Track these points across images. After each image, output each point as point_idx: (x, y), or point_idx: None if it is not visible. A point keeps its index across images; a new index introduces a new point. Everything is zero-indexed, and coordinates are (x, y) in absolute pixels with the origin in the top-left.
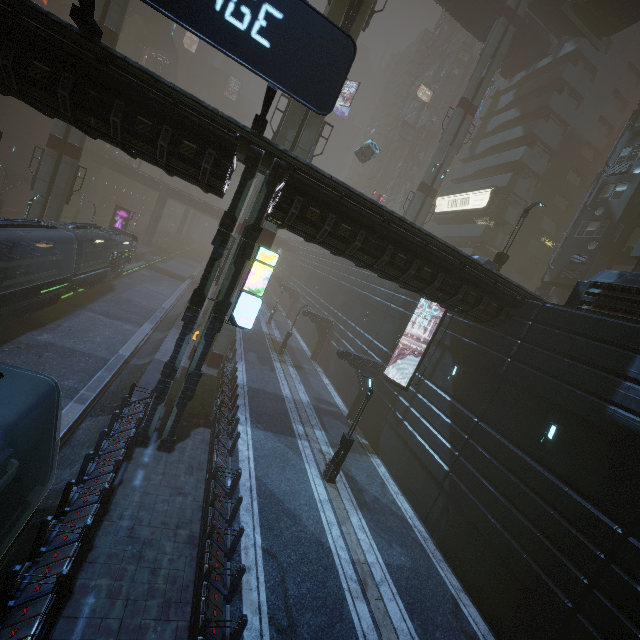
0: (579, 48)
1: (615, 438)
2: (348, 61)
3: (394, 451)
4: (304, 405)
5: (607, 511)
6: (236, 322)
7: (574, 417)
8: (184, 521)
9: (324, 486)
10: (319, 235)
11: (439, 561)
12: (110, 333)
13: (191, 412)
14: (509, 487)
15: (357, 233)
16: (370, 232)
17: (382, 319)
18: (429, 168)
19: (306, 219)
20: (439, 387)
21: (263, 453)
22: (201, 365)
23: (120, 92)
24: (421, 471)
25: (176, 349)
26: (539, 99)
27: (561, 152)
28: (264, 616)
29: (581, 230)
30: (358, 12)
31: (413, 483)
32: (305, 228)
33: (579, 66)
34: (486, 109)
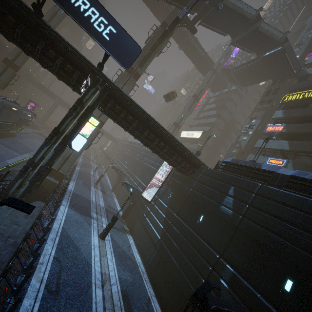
0: (237, 89)
1: (222, 218)
2: (138, 54)
3: (139, 232)
4: (100, 207)
5: (215, 249)
6: (72, 147)
7: (210, 211)
8: (14, 236)
9: (98, 240)
10: (118, 118)
11: (147, 282)
12: (4, 153)
13: (37, 194)
14: (182, 243)
15: (135, 121)
16: (140, 122)
17: (147, 173)
18: (178, 117)
19: (114, 110)
20: (164, 202)
21: (70, 219)
22: (48, 163)
23: (44, 39)
24: (149, 240)
25: (38, 152)
26: (222, 102)
27: (229, 123)
28: (43, 284)
29: (231, 151)
30: (155, 49)
31: (144, 247)
32: (113, 114)
33: (237, 95)
34: (205, 102)
